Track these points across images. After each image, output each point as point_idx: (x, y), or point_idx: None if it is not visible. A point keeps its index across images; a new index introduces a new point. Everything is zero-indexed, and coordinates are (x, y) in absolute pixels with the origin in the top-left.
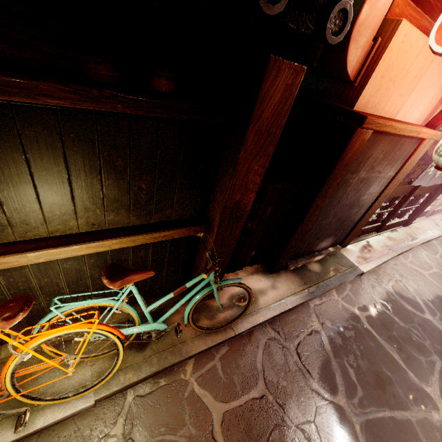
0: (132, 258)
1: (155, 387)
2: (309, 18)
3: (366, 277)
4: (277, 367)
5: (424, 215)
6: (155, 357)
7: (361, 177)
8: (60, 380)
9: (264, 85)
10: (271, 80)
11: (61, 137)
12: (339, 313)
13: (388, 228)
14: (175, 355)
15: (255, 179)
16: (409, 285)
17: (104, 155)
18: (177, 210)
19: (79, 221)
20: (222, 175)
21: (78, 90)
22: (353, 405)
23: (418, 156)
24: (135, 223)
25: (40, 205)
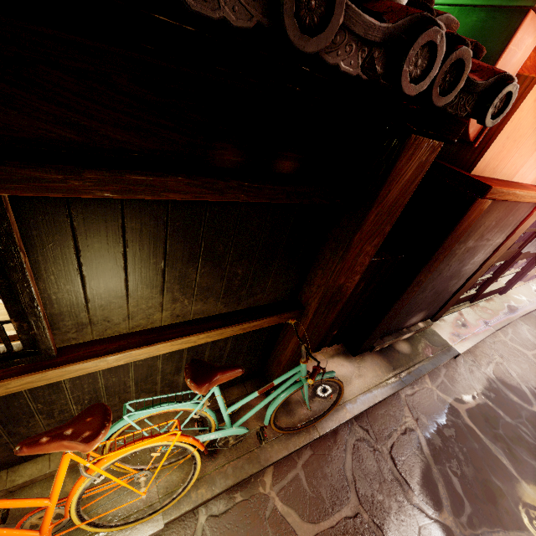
0: (209, 349)
1: (230, 503)
2: (468, 101)
3: (462, 359)
4: (370, 477)
5: (522, 280)
6: (229, 466)
7: (468, 246)
8: (121, 497)
9: (398, 164)
10: (405, 159)
11: (166, 227)
12: (435, 405)
13: (483, 297)
14: (252, 463)
15: (364, 261)
16: (512, 369)
17: (206, 242)
18: (268, 294)
19: (164, 313)
20: (327, 256)
21: (205, 183)
22: (462, 524)
23: (531, 221)
24: (221, 311)
25: (127, 300)
